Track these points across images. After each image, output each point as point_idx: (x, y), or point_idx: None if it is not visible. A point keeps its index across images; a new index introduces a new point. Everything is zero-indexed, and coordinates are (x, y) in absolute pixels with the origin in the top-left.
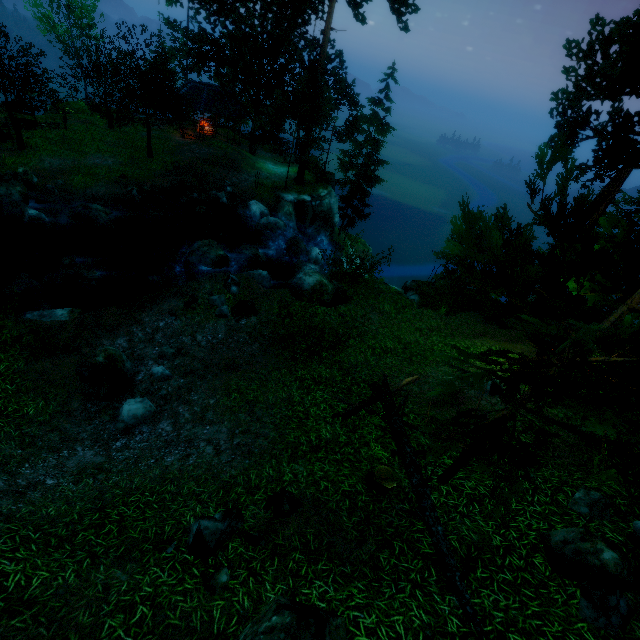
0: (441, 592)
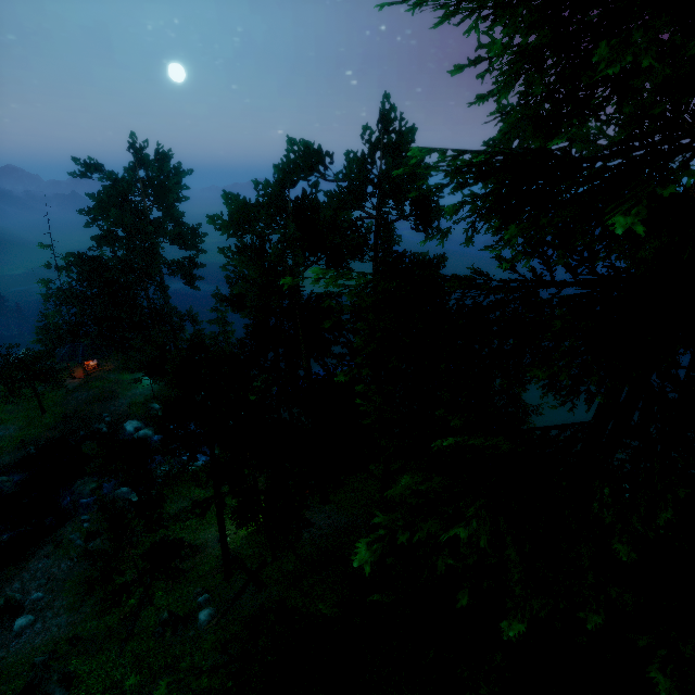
0: (117, 649)
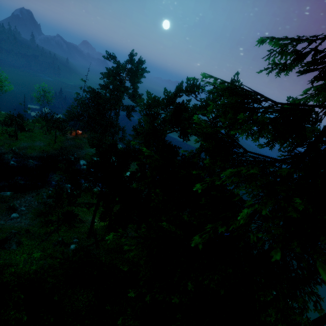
0: (39, 242)
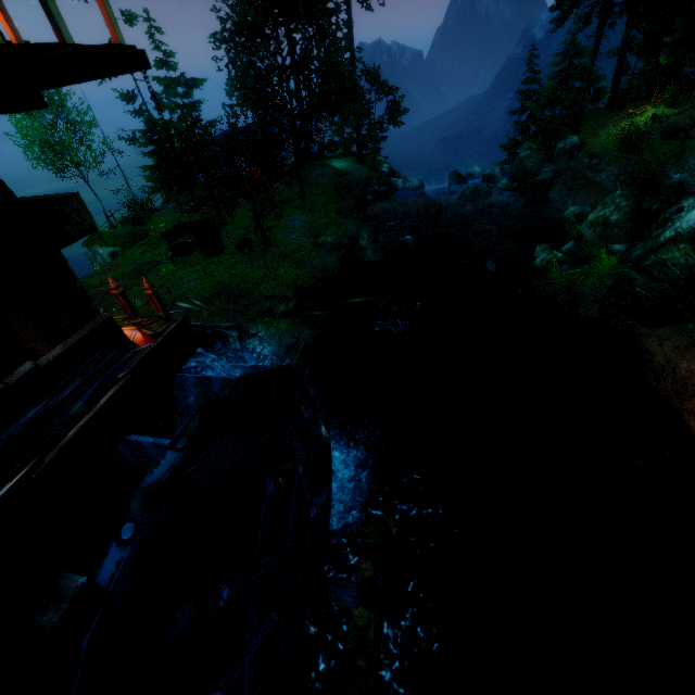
0: None
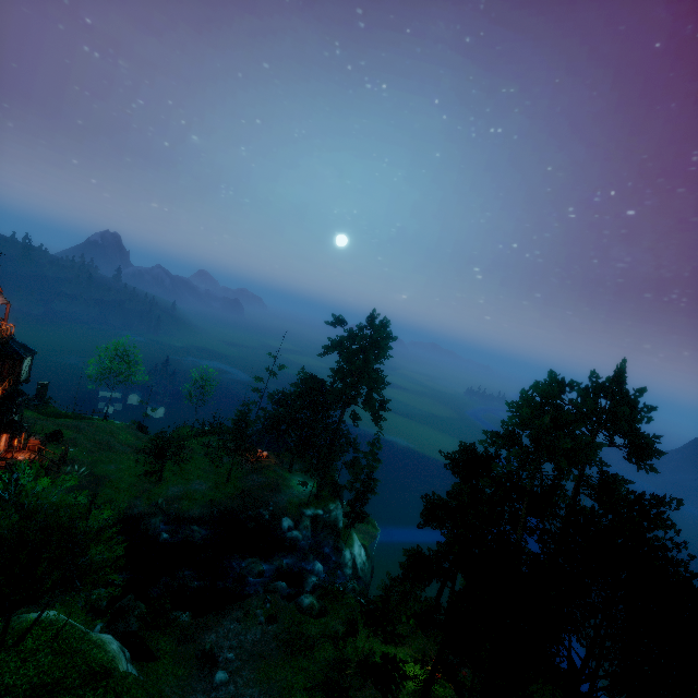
0: None
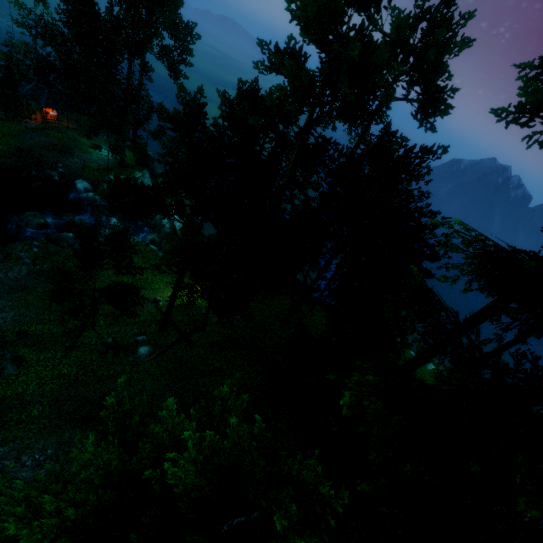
0: (62, 352)
